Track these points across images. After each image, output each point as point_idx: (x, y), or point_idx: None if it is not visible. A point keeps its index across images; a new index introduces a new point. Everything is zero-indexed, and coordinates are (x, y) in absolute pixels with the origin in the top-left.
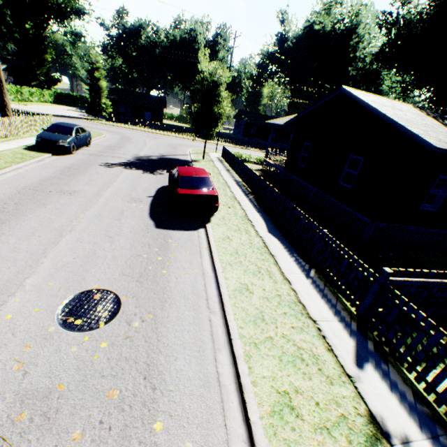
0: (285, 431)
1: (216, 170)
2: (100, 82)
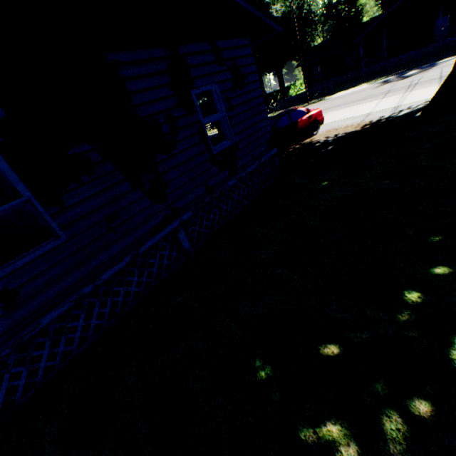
0: None
1: None
2: None
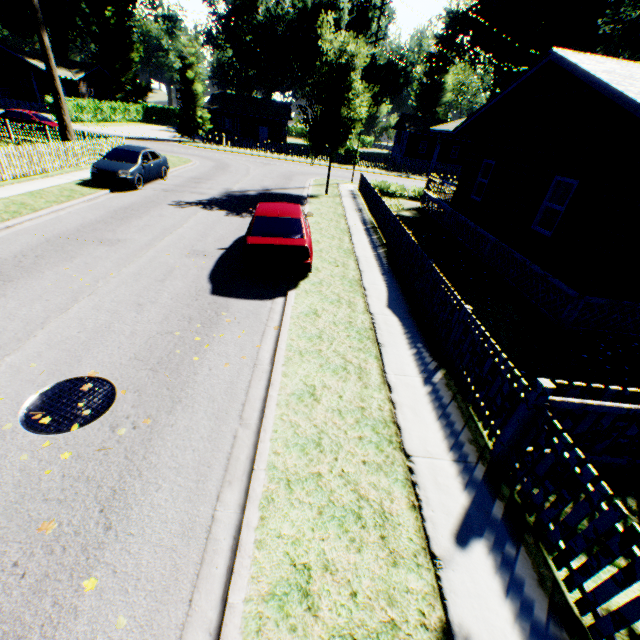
0: (277, 630)
1: (340, 210)
2: (194, 85)
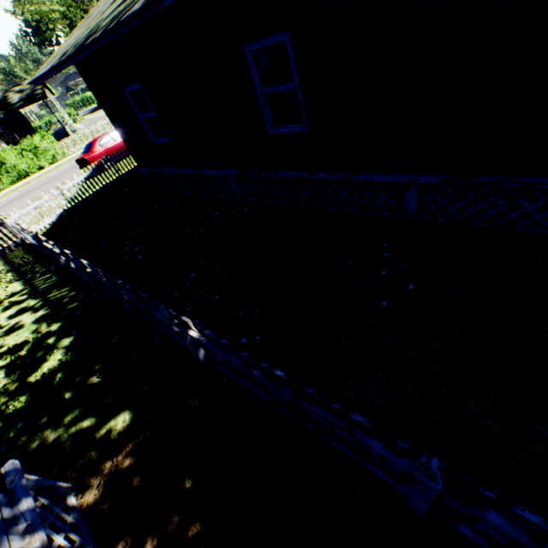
0: None
1: None
2: None
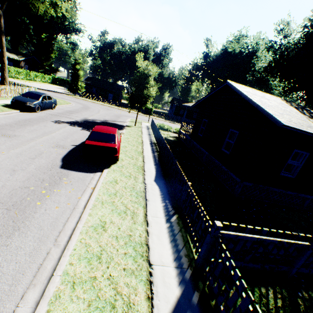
0: None
1: (140, 133)
2: (79, 71)
